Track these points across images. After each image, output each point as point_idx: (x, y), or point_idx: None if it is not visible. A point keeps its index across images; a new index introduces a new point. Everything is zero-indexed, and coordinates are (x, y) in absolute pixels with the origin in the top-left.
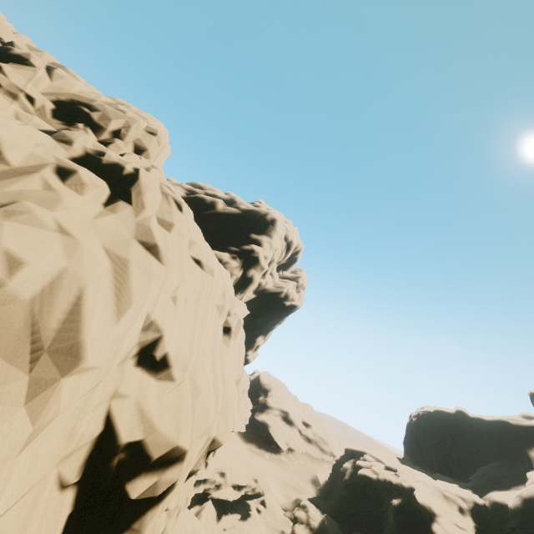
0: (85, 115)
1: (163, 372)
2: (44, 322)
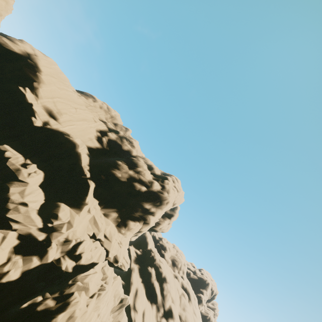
0: (176, 263)
1: None
2: None
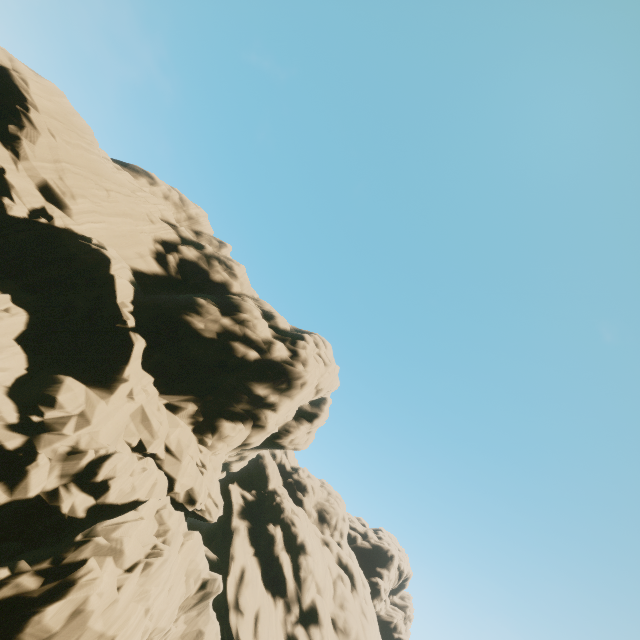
0: (326, 518)
1: None
2: None
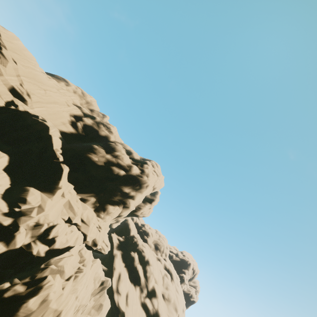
0: (158, 247)
1: (179, 316)
2: (175, 306)
